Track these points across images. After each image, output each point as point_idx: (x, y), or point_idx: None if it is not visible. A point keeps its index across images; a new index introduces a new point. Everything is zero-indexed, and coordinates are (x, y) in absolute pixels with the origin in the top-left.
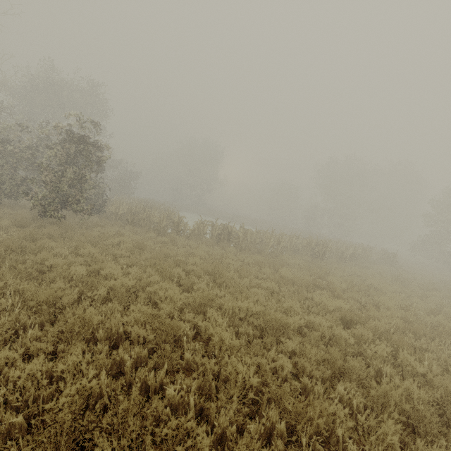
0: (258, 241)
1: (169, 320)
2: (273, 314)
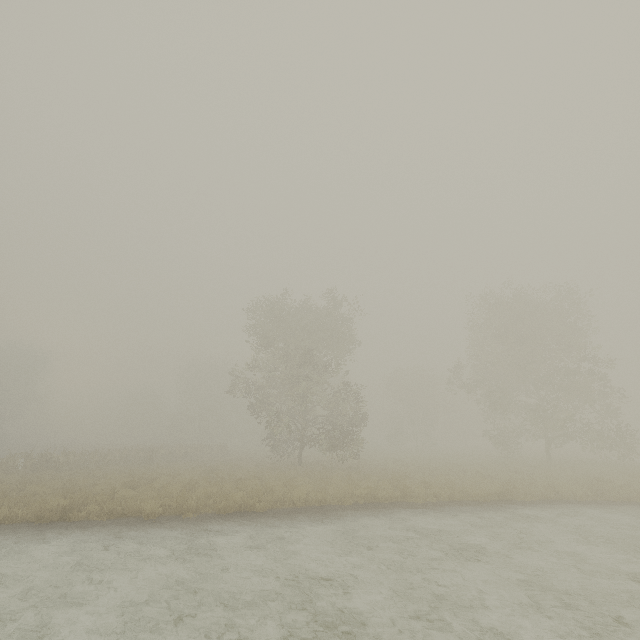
0: (86, 462)
1: (5, 489)
2: (68, 480)
